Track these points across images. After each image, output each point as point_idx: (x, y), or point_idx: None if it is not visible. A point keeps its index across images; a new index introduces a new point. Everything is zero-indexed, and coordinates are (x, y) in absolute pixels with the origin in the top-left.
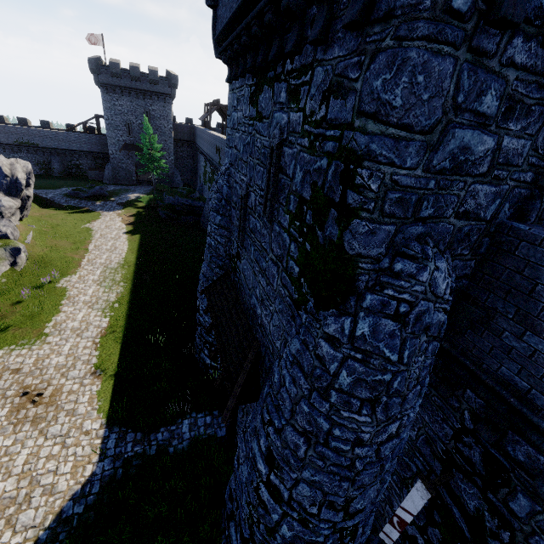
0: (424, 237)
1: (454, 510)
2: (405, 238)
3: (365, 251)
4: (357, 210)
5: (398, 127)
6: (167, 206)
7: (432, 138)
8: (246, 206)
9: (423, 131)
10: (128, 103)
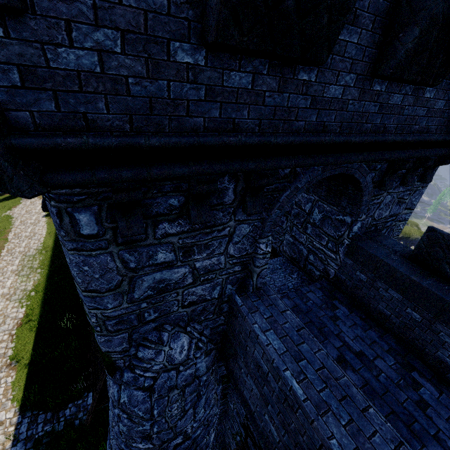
0: (162, 326)
1: None
2: (142, 333)
3: (111, 349)
4: (93, 328)
5: (88, 291)
6: None
7: (123, 289)
8: None
9: (110, 289)
10: None
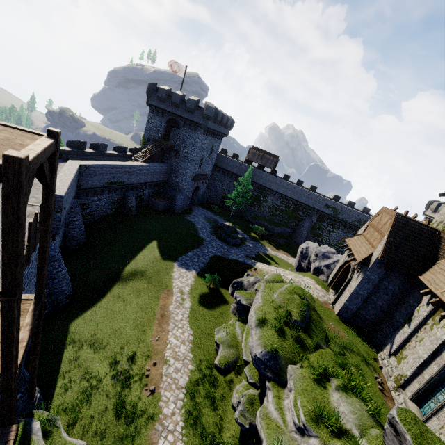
0: None
1: None
2: None
3: None
4: None
5: None
6: (280, 235)
7: None
8: None
9: None
10: (208, 141)
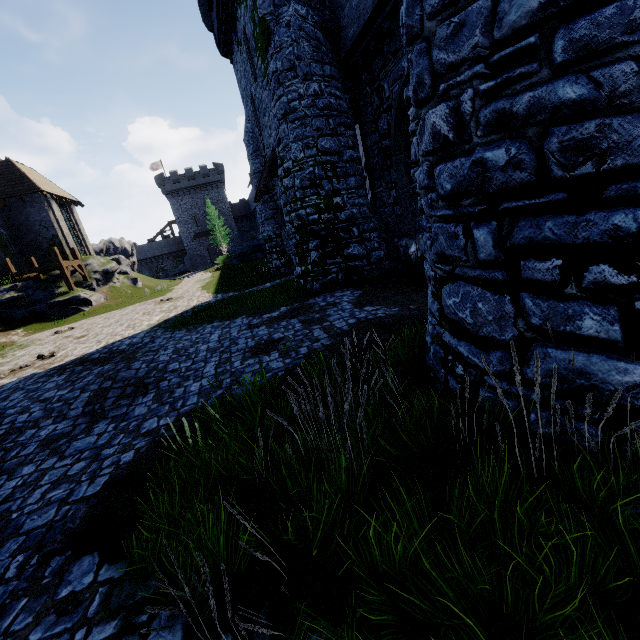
0: (289, 1)
1: (387, 143)
2: (280, 2)
3: (266, 11)
4: None
5: None
6: (239, 255)
7: None
8: (254, 103)
9: None
10: (190, 200)
